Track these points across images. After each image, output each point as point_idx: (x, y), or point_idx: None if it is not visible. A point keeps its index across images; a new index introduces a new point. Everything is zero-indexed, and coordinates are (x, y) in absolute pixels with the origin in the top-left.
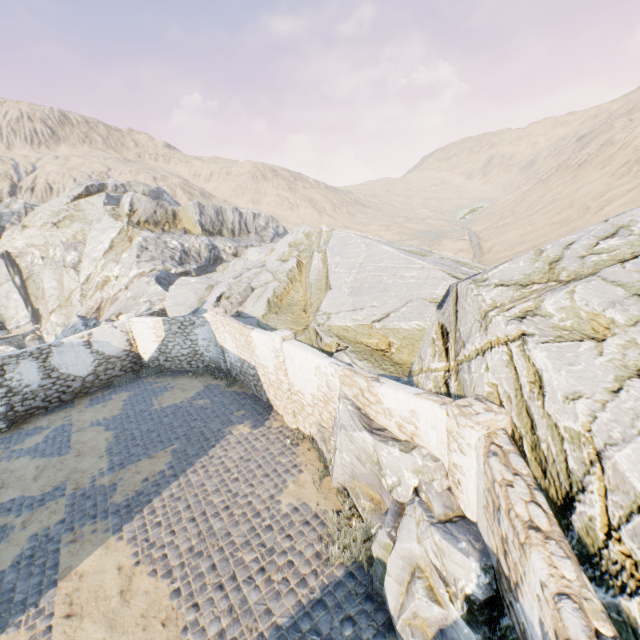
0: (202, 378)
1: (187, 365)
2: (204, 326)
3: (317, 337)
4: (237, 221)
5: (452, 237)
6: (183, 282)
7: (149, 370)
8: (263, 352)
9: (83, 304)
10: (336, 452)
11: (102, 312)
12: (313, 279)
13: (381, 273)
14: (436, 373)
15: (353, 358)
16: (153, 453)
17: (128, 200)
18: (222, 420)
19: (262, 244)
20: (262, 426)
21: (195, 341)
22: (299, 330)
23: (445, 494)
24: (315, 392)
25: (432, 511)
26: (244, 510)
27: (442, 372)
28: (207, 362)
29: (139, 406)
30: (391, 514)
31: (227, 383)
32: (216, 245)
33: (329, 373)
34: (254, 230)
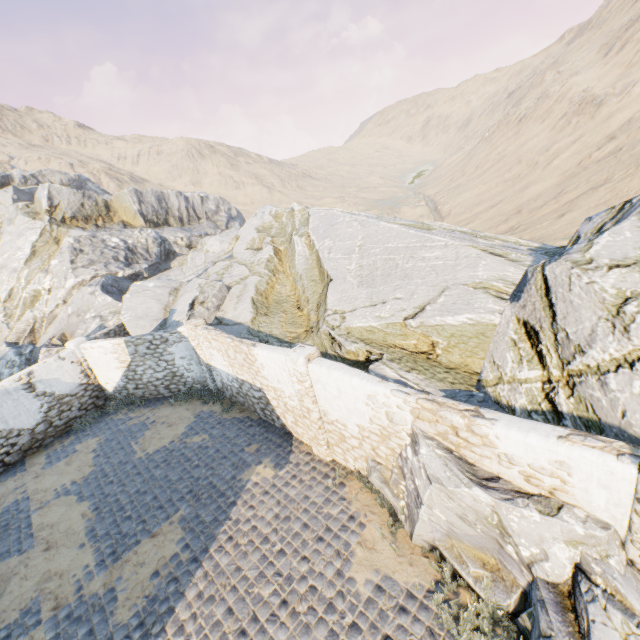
0: (188, 405)
1: (165, 390)
2: (180, 342)
3: (333, 343)
4: (184, 207)
5: (409, 203)
6: (139, 288)
7: (117, 403)
8: (275, 373)
9: (10, 326)
10: (422, 508)
11: (38, 334)
12: (302, 269)
13: (393, 256)
14: (529, 385)
15: (398, 370)
16: (154, 528)
17: (45, 193)
18: (233, 462)
19: (217, 231)
20: (287, 464)
21: (171, 361)
22: (300, 333)
23: (630, 574)
24: (365, 424)
25: (633, 612)
26: (310, 603)
27: (538, 383)
28: (190, 383)
29: (116, 457)
30: (552, 609)
31: (224, 409)
32: (165, 237)
33: (393, 404)
34: (204, 215)
